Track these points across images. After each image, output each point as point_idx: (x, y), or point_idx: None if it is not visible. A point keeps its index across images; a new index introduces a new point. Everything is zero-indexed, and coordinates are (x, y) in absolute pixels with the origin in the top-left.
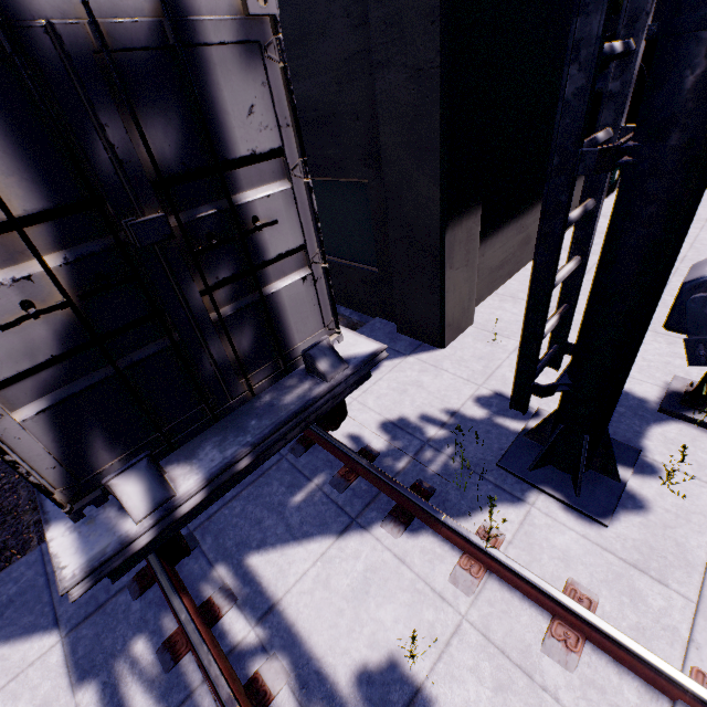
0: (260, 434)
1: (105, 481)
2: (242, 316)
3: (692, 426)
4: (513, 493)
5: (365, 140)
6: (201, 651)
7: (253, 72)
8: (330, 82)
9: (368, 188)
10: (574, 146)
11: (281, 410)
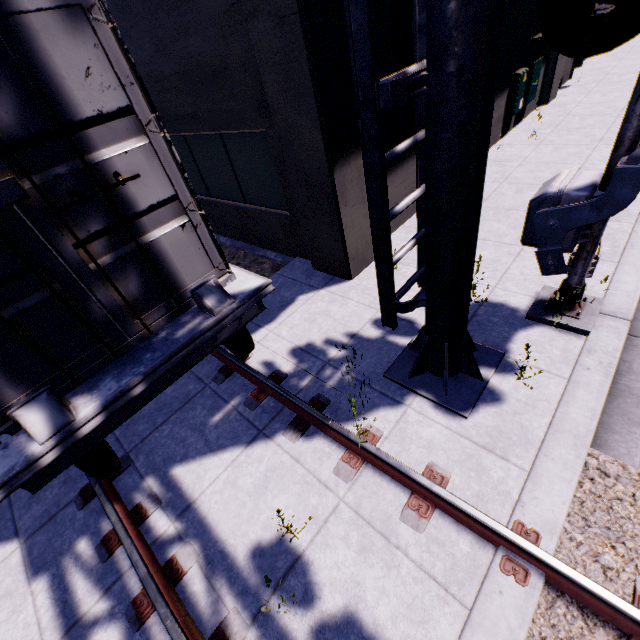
0: (151, 365)
1: (9, 412)
2: (124, 264)
3: (552, 329)
4: (394, 398)
5: (256, 91)
6: (126, 543)
7: (82, 35)
8: (217, 36)
9: (267, 137)
10: (370, 81)
11: (172, 343)
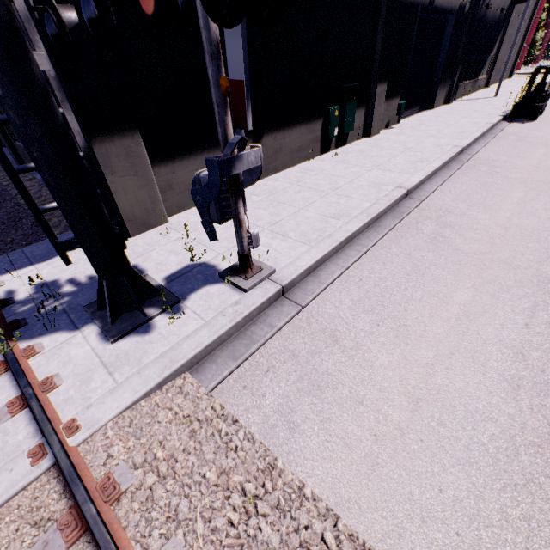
0: None
1: None
2: None
3: (229, 286)
4: (77, 325)
5: None
6: None
7: None
8: None
9: None
10: None
11: None
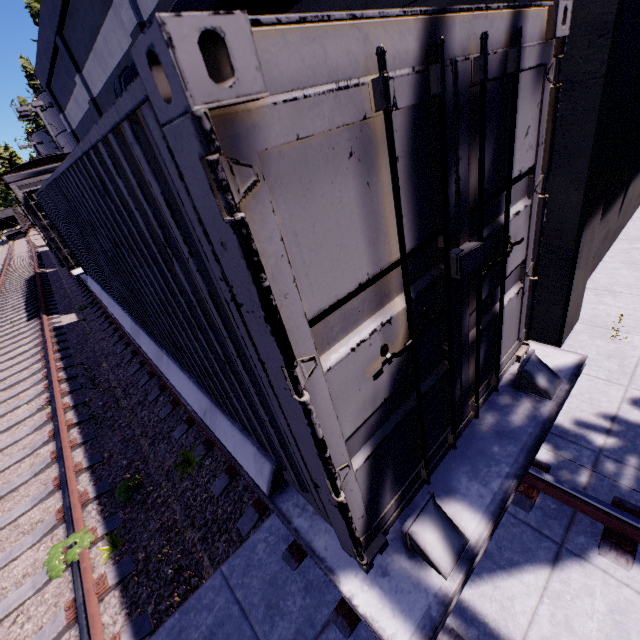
0: (516, 463)
1: (406, 528)
2: (481, 337)
3: None
4: None
5: None
6: None
7: (535, 94)
8: None
9: None
10: None
11: (518, 433)
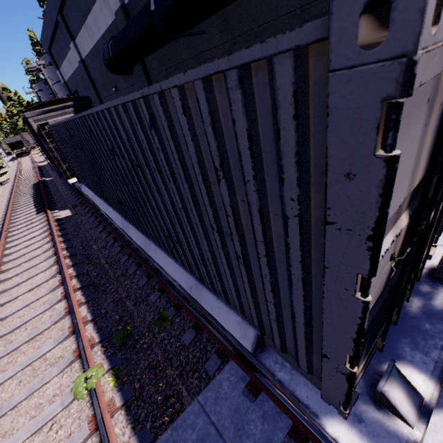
0: None
1: (381, 388)
2: None
3: None
4: None
5: None
6: None
7: None
8: None
9: None
10: None
11: None
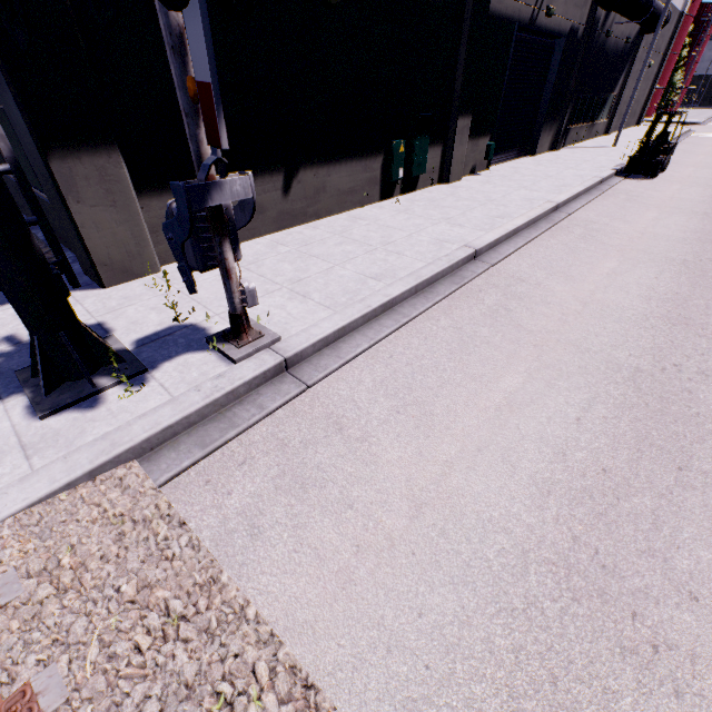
0: None
1: None
2: None
3: (217, 355)
4: (1, 394)
5: None
6: None
7: None
8: None
9: None
10: None
11: None
